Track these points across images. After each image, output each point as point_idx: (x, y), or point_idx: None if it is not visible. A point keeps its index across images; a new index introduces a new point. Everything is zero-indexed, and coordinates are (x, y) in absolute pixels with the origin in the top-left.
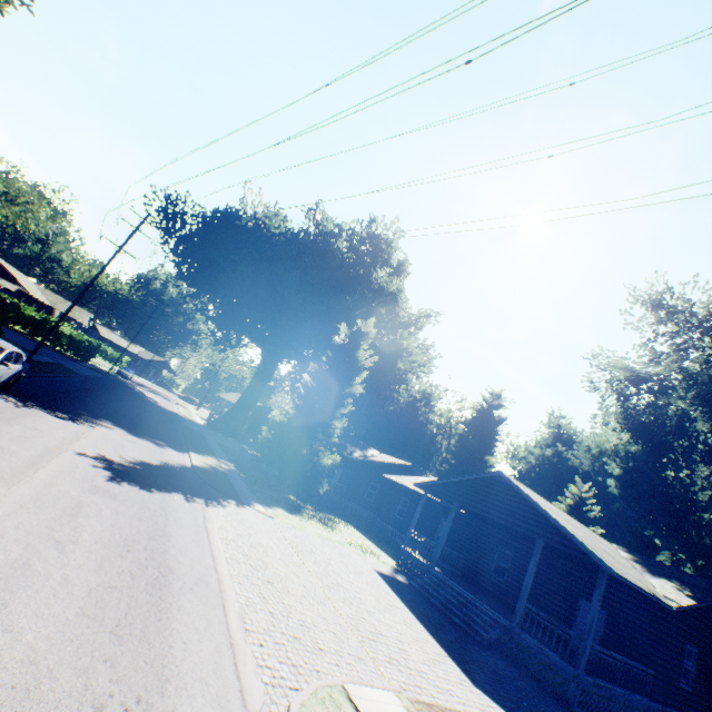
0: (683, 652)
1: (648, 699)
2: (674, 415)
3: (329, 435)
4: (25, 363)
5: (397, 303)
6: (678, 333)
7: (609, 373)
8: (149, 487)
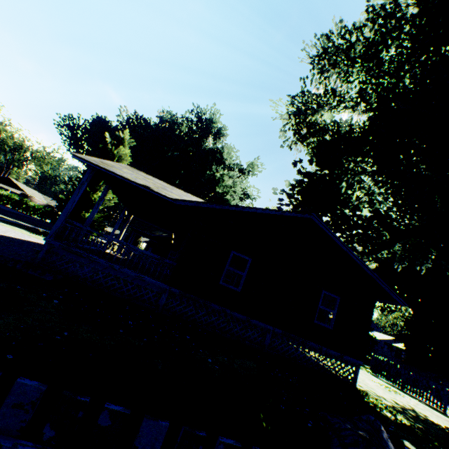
0: (227, 256)
1: (164, 284)
2: (320, 124)
3: (91, 200)
4: None
5: (222, 156)
6: (328, 68)
7: (286, 119)
8: None
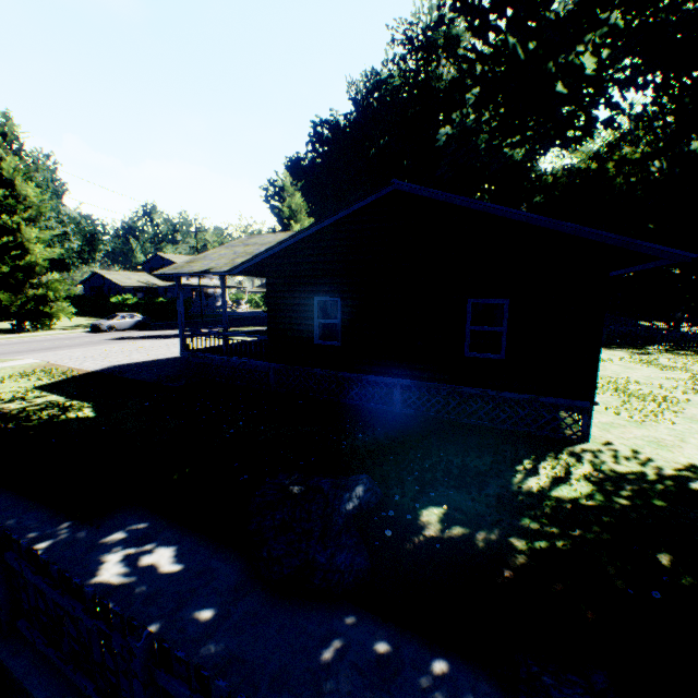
0: (311, 308)
1: (267, 362)
2: None
3: None
4: (142, 318)
5: None
6: None
7: None
8: (124, 340)
